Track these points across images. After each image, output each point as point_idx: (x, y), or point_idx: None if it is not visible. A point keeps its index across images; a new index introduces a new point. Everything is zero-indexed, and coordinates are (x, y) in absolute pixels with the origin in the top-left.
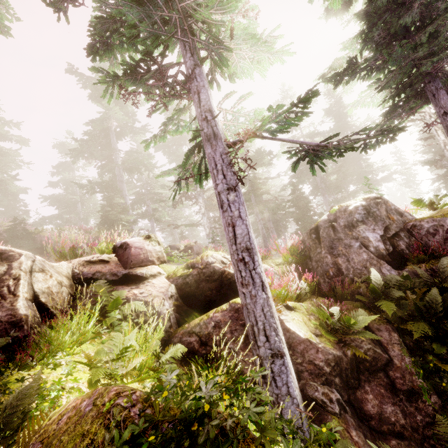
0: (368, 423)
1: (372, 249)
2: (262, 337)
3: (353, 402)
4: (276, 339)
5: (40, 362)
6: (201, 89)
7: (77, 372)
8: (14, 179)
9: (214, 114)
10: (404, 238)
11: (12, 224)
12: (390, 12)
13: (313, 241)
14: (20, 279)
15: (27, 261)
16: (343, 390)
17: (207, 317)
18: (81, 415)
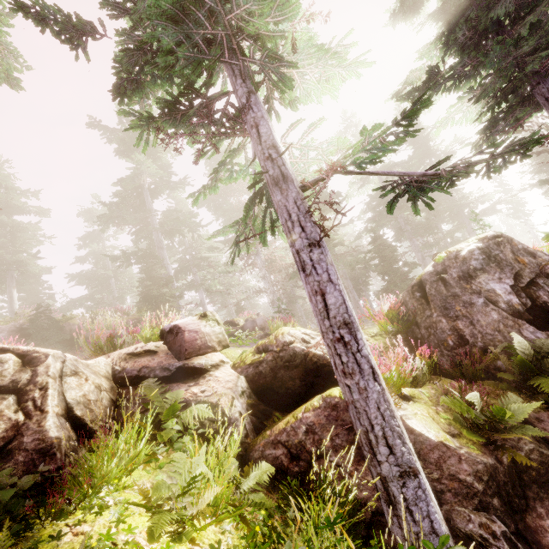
0: None
1: (502, 305)
2: (383, 447)
3: (524, 533)
4: (403, 450)
5: (81, 506)
6: (260, 121)
7: (130, 515)
8: (35, 258)
9: (280, 150)
10: (545, 286)
11: (36, 313)
12: (475, 6)
13: (419, 301)
14: (48, 389)
15: (56, 363)
16: (506, 516)
17: (295, 419)
18: None
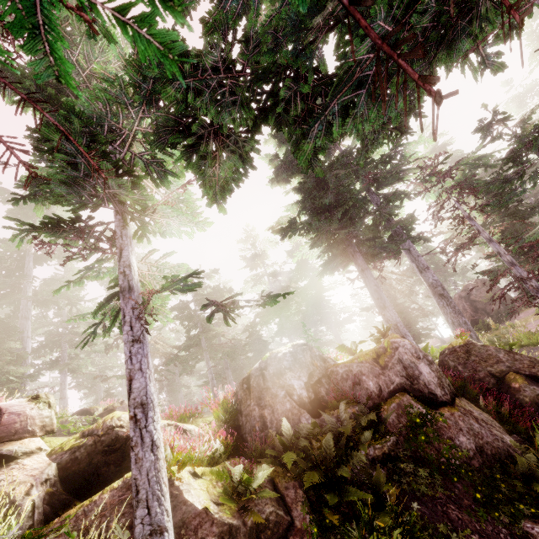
0: None
1: (295, 397)
2: (142, 510)
3: None
4: (157, 511)
5: None
6: (124, 246)
7: None
8: None
9: (132, 269)
10: (325, 384)
11: None
12: (317, 192)
13: (245, 391)
14: None
15: None
16: None
17: (89, 502)
18: None
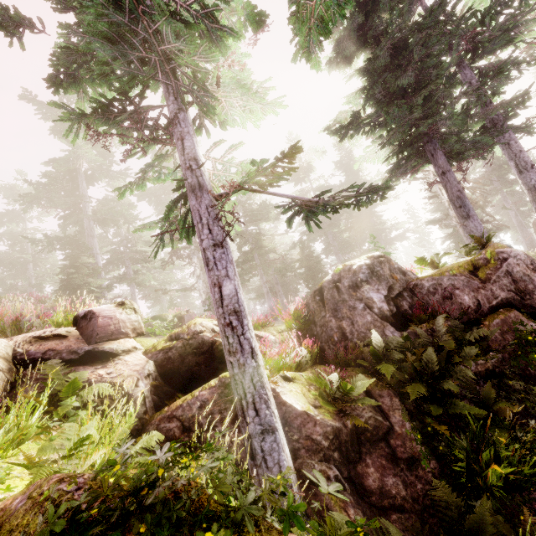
0: (369, 500)
1: (376, 310)
2: (252, 411)
3: (354, 478)
4: (267, 413)
5: None
6: (186, 135)
7: (11, 479)
8: None
9: (200, 163)
10: (408, 298)
11: None
12: (389, 72)
13: (318, 303)
14: None
15: None
16: (342, 465)
17: (192, 396)
18: (11, 513)
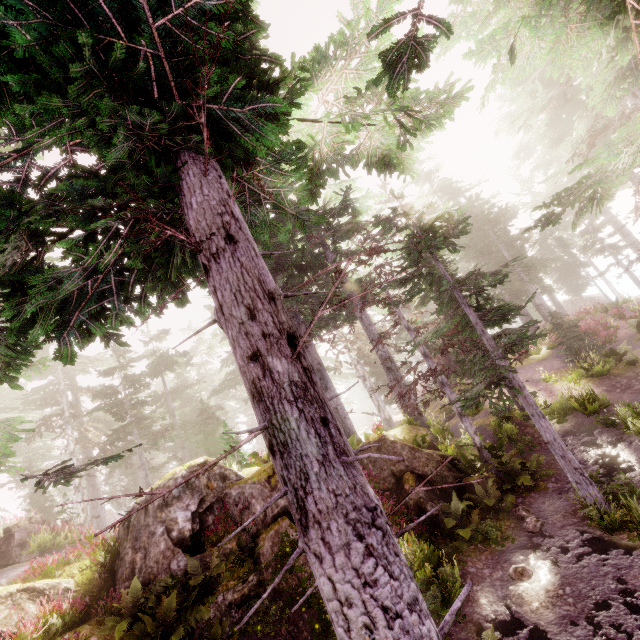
0: None
1: (175, 534)
2: None
3: None
4: None
5: None
6: None
7: None
8: None
9: None
10: (217, 510)
11: None
12: None
13: (125, 530)
14: None
15: None
16: None
17: None
18: None
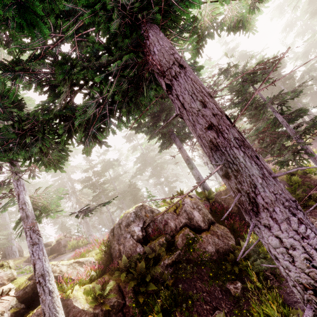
0: None
1: (135, 237)
2: None
3: None
4: None
5: None
6: (20, 192)
7: None
8: None
9: (27, 204)
10: (152, 226)
11: None
12: None
13: (112, 236)
14: None
15: None
16: None
17: (32, 314)
18: None
